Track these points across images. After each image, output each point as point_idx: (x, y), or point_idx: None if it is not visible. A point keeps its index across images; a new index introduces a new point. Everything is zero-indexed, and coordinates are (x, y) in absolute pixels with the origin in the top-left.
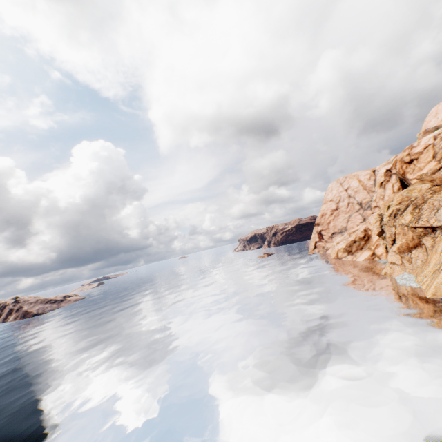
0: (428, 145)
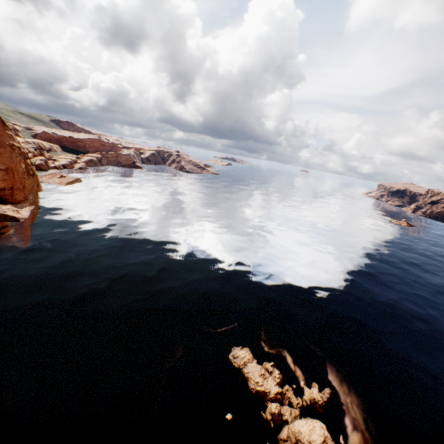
0: None
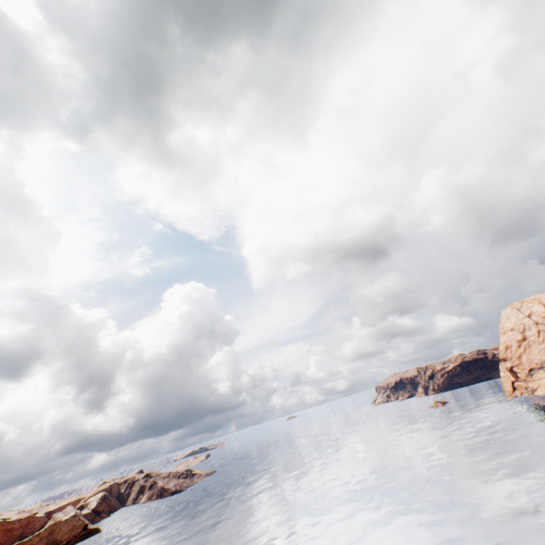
0: None
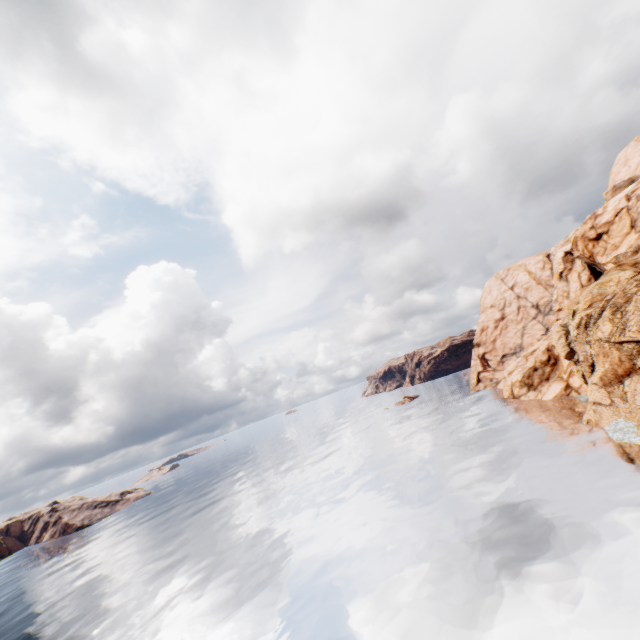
0: (620, 210)
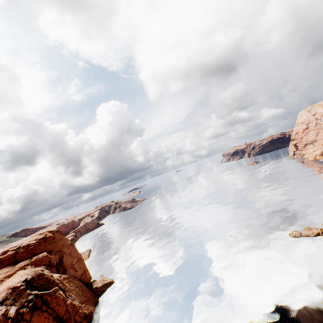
0: None
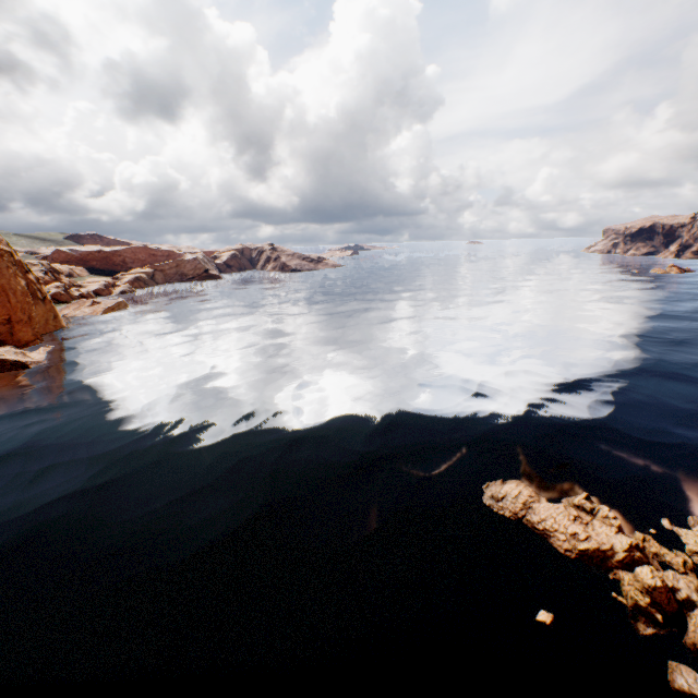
0: None
